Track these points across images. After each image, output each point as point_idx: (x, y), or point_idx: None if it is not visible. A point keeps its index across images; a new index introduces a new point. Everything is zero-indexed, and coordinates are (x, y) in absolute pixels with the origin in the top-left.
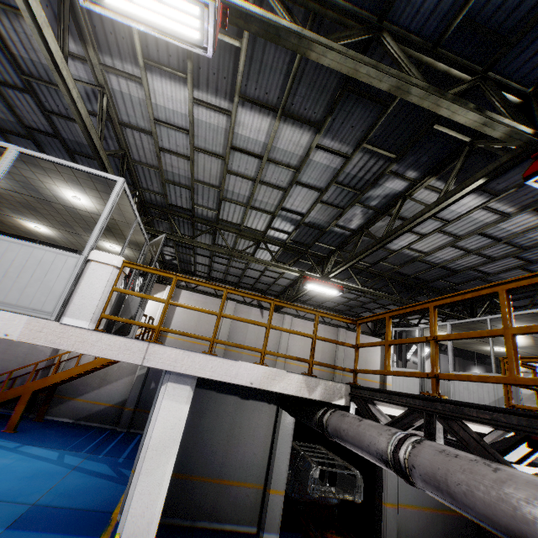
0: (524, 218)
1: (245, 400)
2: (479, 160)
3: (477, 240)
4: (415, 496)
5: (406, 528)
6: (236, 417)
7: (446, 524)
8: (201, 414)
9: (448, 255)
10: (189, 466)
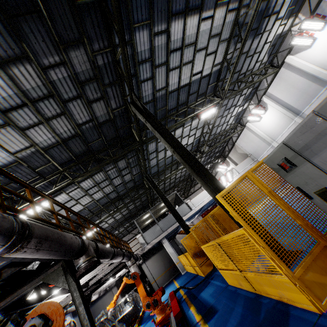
0: (112, 211)
1: (102, 297)
2: (86, 224)
3: (116, 214)
4: (158, 274)
5: (160, 283)
6: (103, 303)
7: (170, 272)
8: (94, 312)
9: (119, 216)
10: (100, 325)
